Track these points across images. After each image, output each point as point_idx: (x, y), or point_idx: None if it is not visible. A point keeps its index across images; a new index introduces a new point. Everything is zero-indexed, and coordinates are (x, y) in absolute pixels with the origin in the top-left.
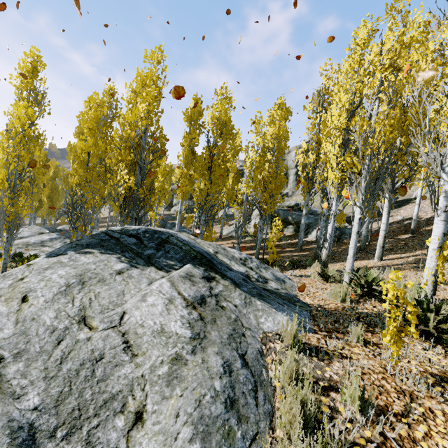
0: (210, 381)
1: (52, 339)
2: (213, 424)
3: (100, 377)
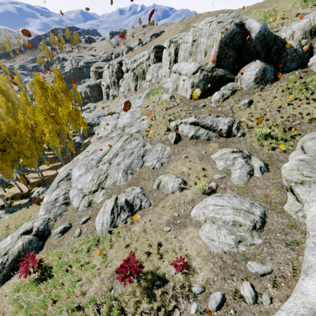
0: None
1: None
2: None
3: None
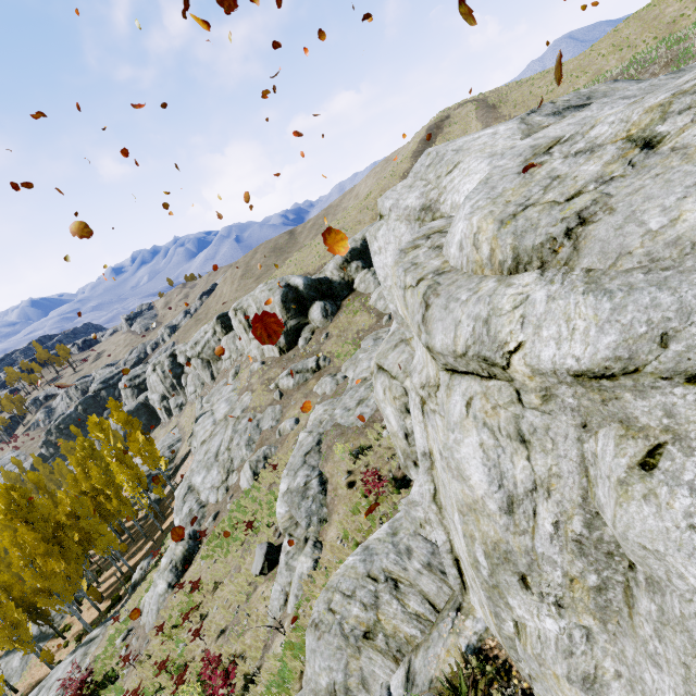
0: (21, 669)
1: (5, 675)
2: (20, 673)
3: (10, 675)
